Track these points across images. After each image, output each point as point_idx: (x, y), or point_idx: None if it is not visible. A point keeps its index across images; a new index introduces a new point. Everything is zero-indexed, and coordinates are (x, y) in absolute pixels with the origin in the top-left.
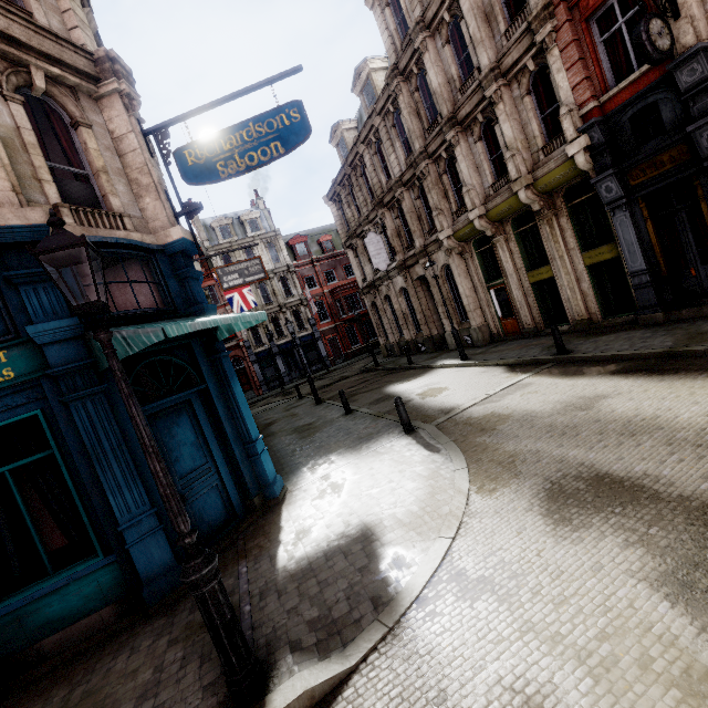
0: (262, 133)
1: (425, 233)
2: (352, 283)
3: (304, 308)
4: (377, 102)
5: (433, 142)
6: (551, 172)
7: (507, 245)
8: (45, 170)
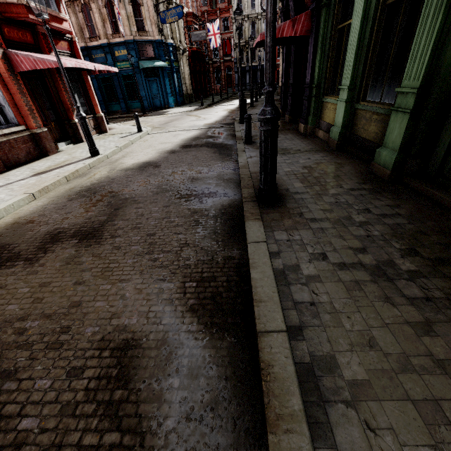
0: (174, 13)
1: None
2: None
3: None
4: None
5: None
6: None
7: None
8: (134, 22)
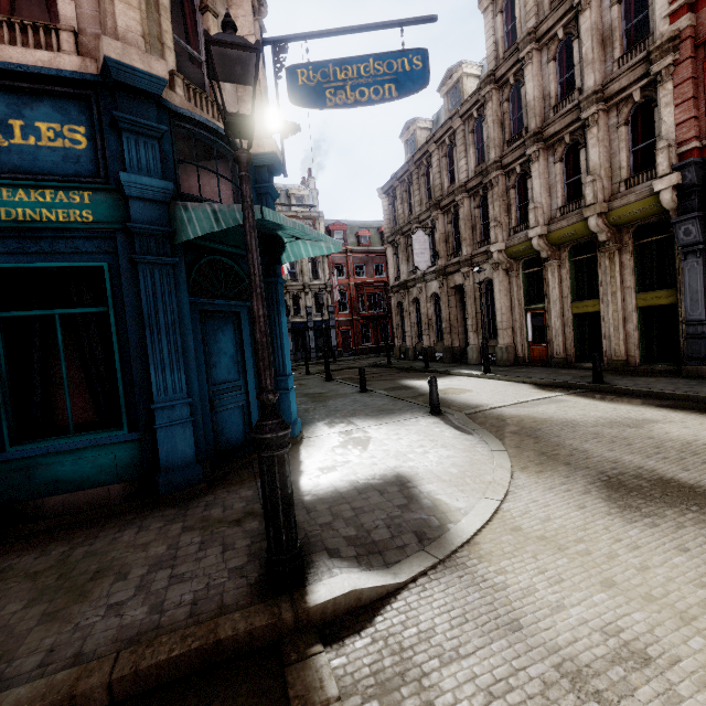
0: (380, 72)
1: (475, 244)
2: (379, 283)
3: (327, 293)
4: (463, 105)
5: (510, 153)
6: (629, 204)
7: (558, 270)
8: (170, 37)
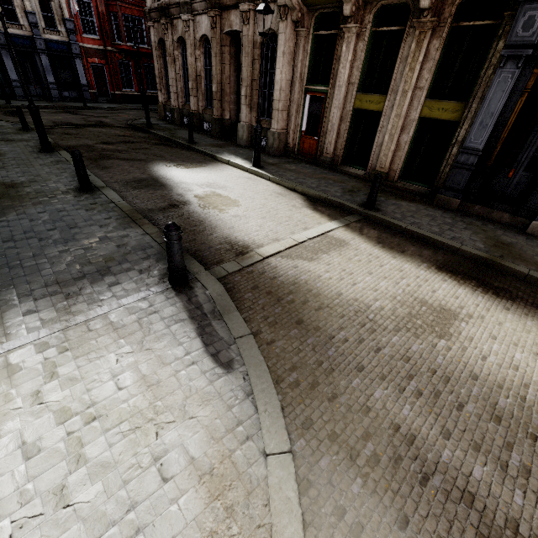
0: None
1: None
2: None
3: None
4: None
5: None
6: None
7: (356, 42)
8: None
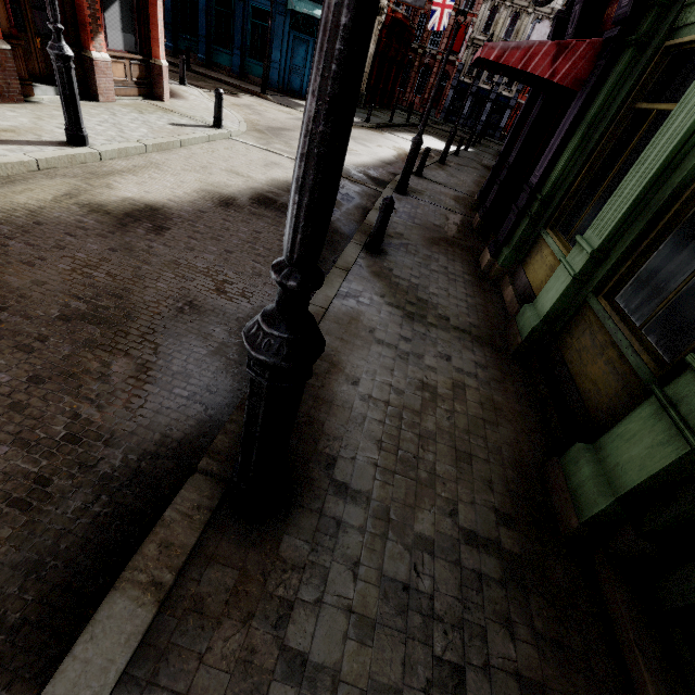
0: None
1: None
2: None
3: None
4: None
5: None
6: None
7: None
8: None
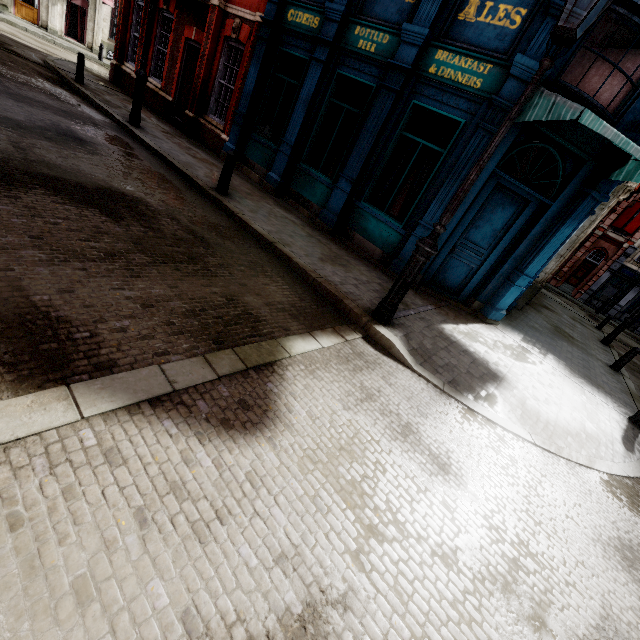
0: None
1: None
2: None
3: None
4: None
5: None
6: None
7: None
8: None
